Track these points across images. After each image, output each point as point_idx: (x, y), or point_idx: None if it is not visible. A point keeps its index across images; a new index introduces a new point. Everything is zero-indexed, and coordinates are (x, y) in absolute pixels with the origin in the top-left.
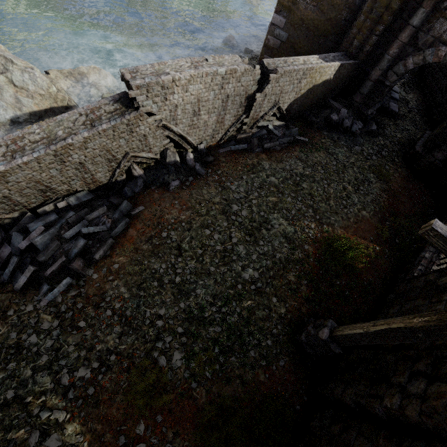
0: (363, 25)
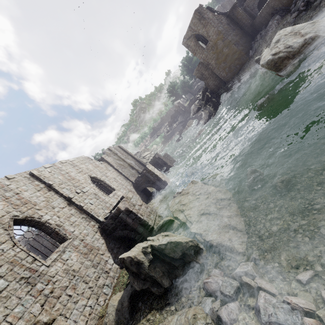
0: (246, 20)
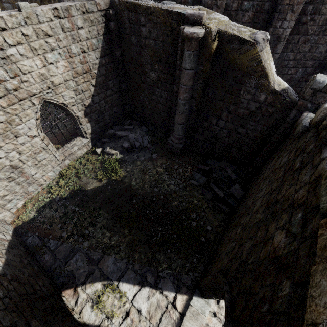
0: None
